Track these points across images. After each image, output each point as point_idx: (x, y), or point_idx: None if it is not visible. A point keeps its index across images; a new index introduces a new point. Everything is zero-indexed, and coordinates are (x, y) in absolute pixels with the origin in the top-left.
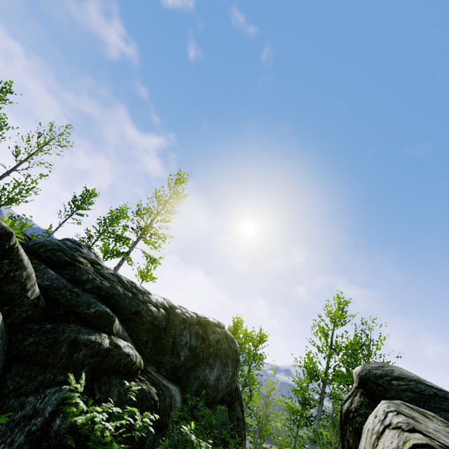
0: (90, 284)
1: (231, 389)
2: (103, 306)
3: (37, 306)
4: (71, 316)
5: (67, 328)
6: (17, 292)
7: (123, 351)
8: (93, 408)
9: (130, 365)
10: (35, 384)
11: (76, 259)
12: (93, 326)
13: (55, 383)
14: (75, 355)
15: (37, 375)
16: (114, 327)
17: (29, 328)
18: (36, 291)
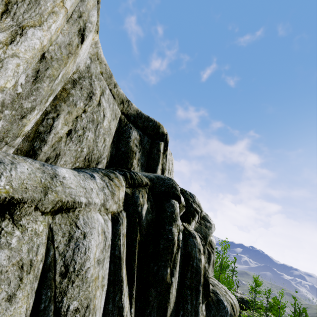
0: None
1: None
2: None
3: None
4: None
5: None
6: None
7: None
8: None
9: None
10: None
11: None
12: None
13: None
14: None
15: None
16: None
17: None
18: None
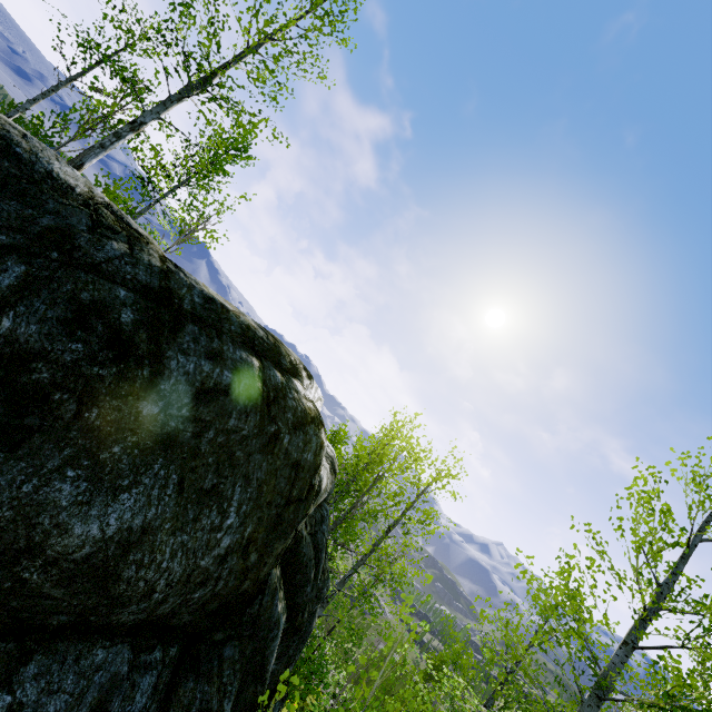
0: None
1: (224, 597)
2: None
3: None
4: None
5: None
6: None
7: None
8: None
9: None
10: None
11: None
12: None
13: None
14: None
15: None
16: None
17: None
18: None
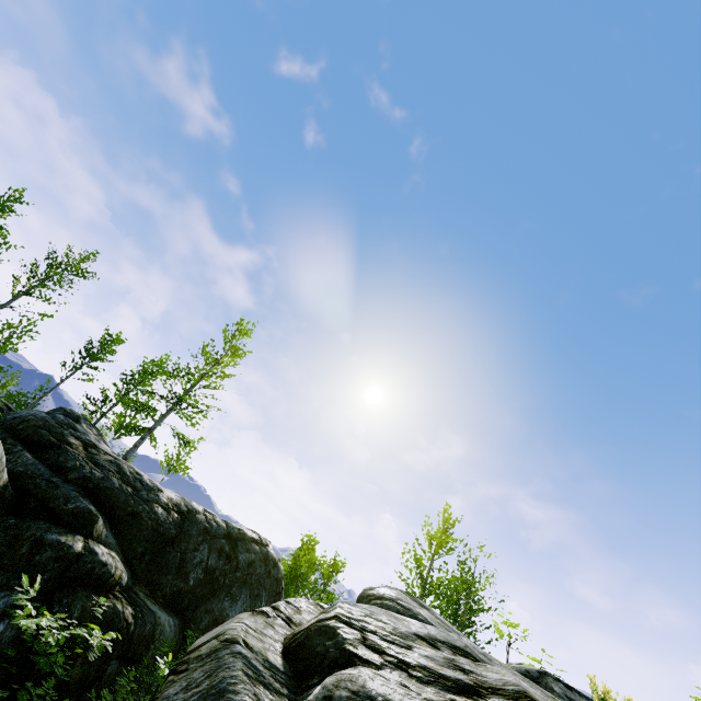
0: (76, 473)
1: None
2: (86, 502)
3: (2, 497)
4: (43, 512)
5: (34, 525)
6: None
7: (100, 558)
8: (45, 617)
9: (107, 577)
10: None
11: (64, 439)
12: (68, 526)
13: (8, 588)
14: (37, 557)
15: None
16: (95, 530)
17: None
18: (4, 478)
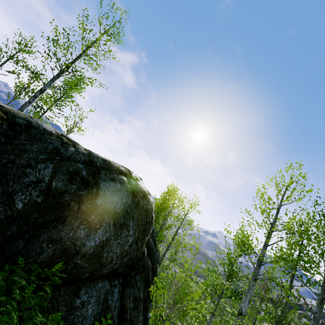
0: None
1: (132, 259)
2: None
3: None
4: None
5: None
6: None
7: None
8: None
9: None
10: None
11: None
12: None
13: None
14: None
15: None
16: None
17: None
18: None
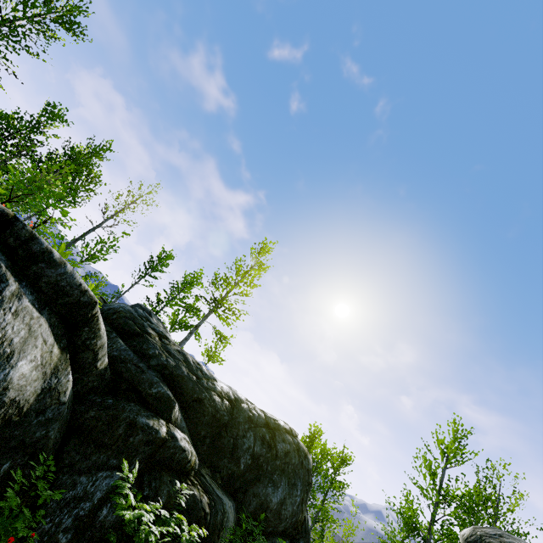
0: (156, 360)
1: (298, 521)
2: (165, 388)
3: (103, 378)
4: (133, 394)
5: (127, 407)
6: (89, 361)
7: (179, 444)
8: (141, 505)
9: (184, 462)
10: (88, 464)
11: (145, 330)
12: (152, 409)
13: (108, 466)
14: (131, 439)
15: (92, 454)
16: (173, 414)
17: (92, 400)
18: (105, 362)
